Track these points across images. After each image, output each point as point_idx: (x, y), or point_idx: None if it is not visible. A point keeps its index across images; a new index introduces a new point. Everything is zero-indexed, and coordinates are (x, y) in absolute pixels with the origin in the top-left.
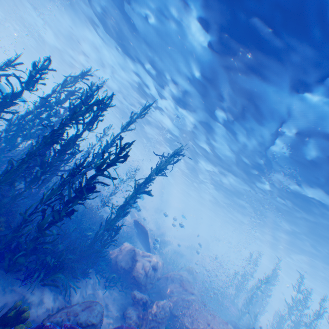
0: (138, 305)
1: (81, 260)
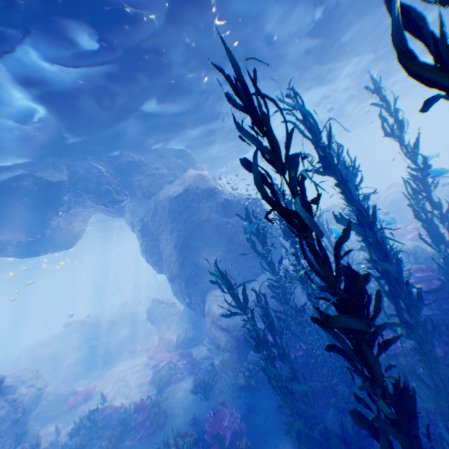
0: None
1: None
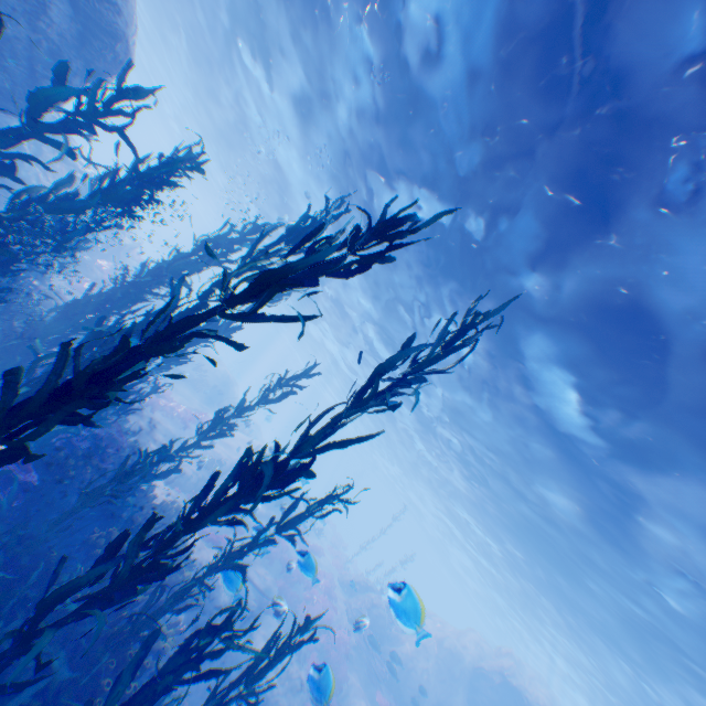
0: None
1: None
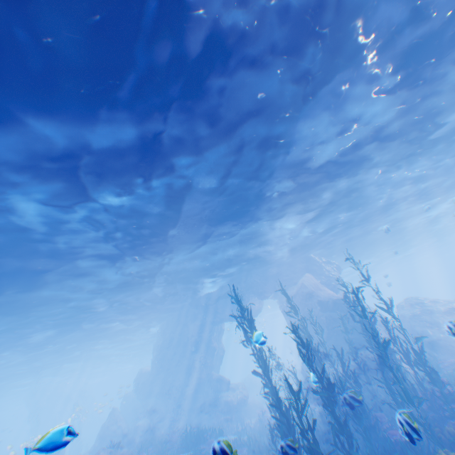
0: None
1: None
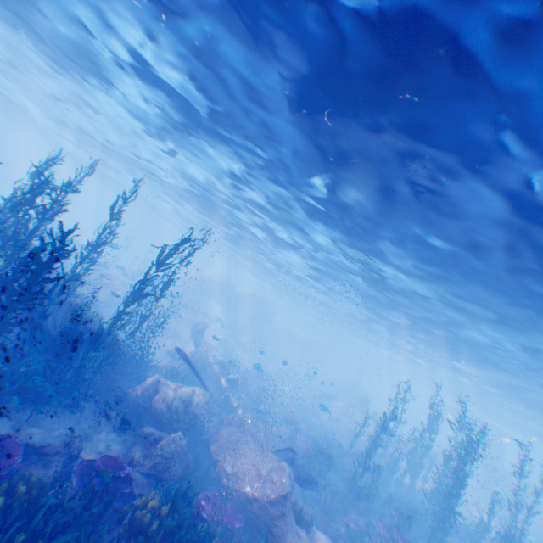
0: (148, 444)
1: (72, 393)
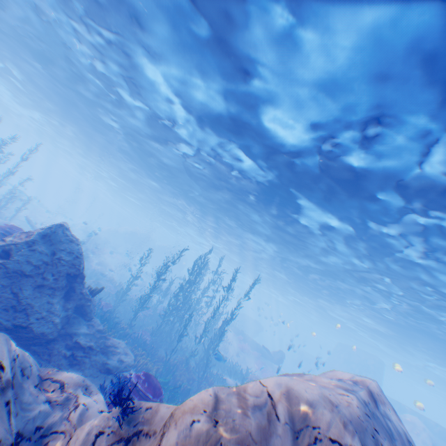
0: None
1: None
